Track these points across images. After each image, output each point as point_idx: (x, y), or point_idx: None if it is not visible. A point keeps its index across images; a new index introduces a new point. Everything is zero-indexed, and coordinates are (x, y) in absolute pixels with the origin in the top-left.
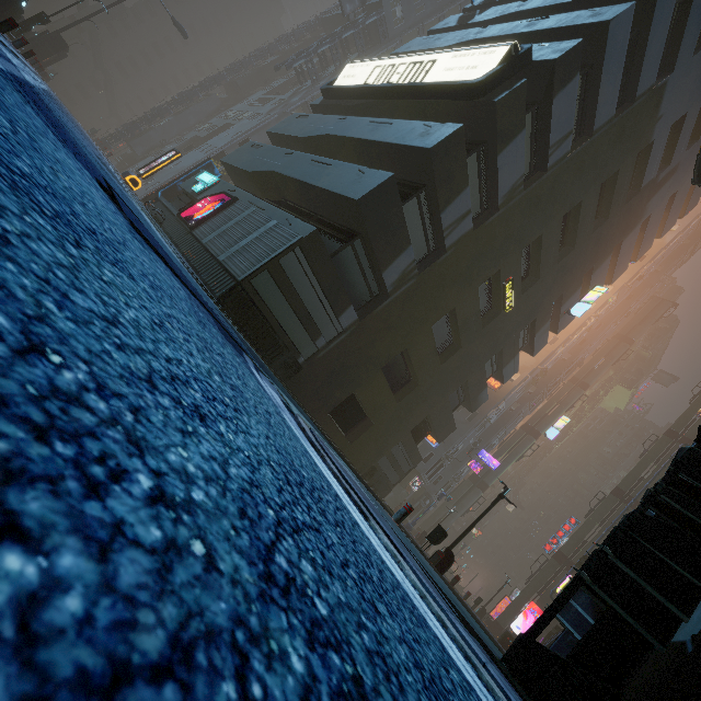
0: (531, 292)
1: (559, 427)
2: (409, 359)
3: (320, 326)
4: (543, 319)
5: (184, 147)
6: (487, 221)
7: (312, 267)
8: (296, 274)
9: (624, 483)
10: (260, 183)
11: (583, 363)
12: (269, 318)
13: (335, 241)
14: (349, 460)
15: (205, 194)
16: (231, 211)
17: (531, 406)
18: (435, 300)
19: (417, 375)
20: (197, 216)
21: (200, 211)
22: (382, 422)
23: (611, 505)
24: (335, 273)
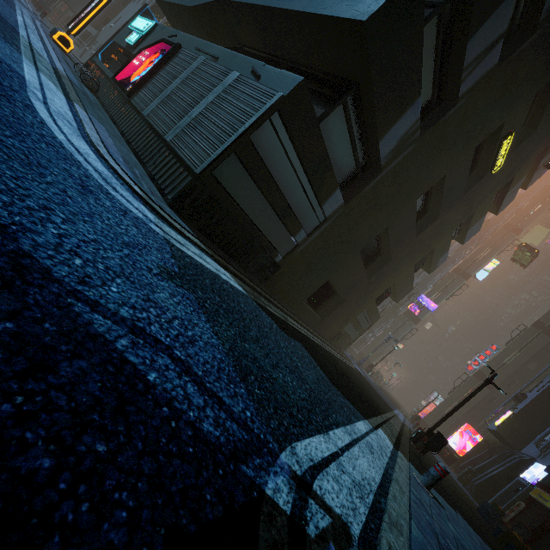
0: (522, 147)
1: (488, 269)
2: (386, 237)
3: (300, 218)
4: (521, 175)
5: (121, 0)
6: (516, 51)
7: (295, 143)
8: (273, 154)
9: (546, 317)
10: (206, 23)
11: (521, 210)
12: (241, 218)
13: (319, 98)
14: (322, 337)
15: (141, 46)
16: (174, 65)
17: (466, 253)
18: (428, 169)
19: (392, 251)
20: (135, 77)
21: (138, 70)
22: (352, 297)
23: (531, 335)
24: (323, 147)
